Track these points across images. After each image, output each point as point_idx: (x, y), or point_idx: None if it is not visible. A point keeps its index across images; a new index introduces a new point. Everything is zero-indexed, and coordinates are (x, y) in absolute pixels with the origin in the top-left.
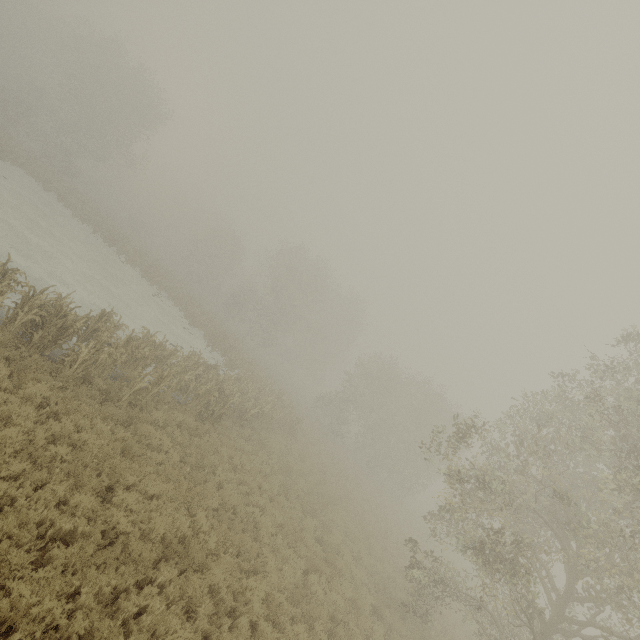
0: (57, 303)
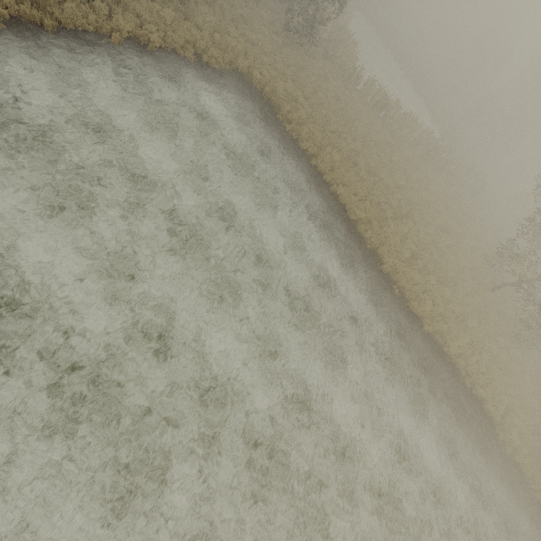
0: (386, 94)
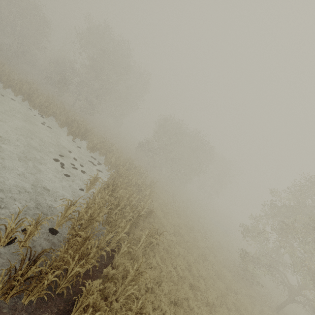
0: None
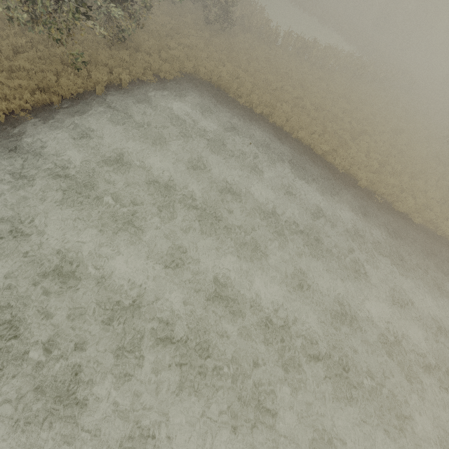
0: (303, 39)
